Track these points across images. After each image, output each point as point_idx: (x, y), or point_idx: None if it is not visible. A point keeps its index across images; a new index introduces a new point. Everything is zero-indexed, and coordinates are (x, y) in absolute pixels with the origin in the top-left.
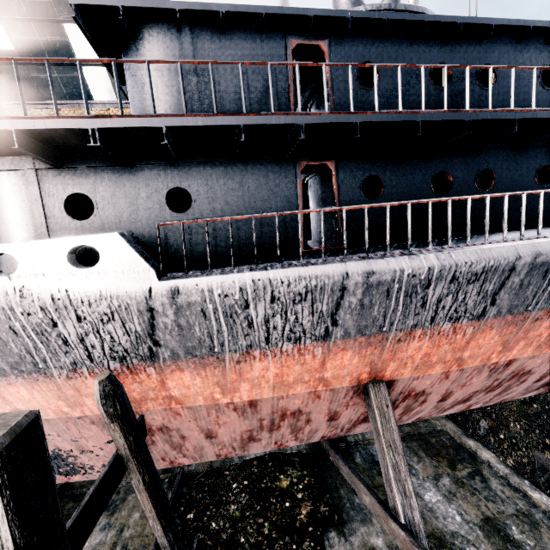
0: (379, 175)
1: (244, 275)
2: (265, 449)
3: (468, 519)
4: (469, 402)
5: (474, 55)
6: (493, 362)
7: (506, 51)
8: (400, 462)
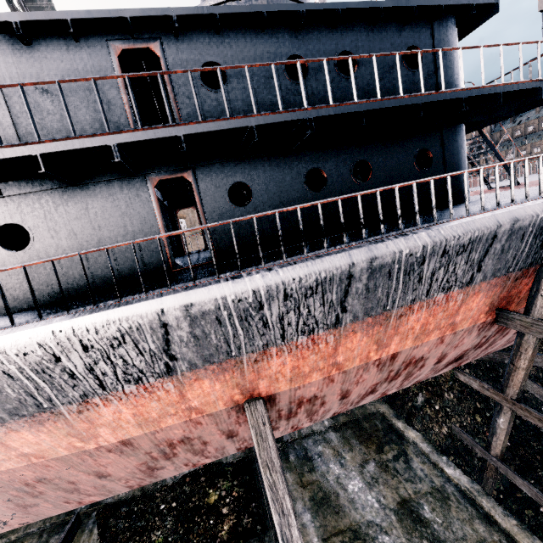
0: (245, 181)
1: (43, 328)
2: (180, 471)
3: (385, 505)
4: (378, 392)
5: (330, 43)
6: (375, 359)
7: (363, 35)
8: (278, 480)
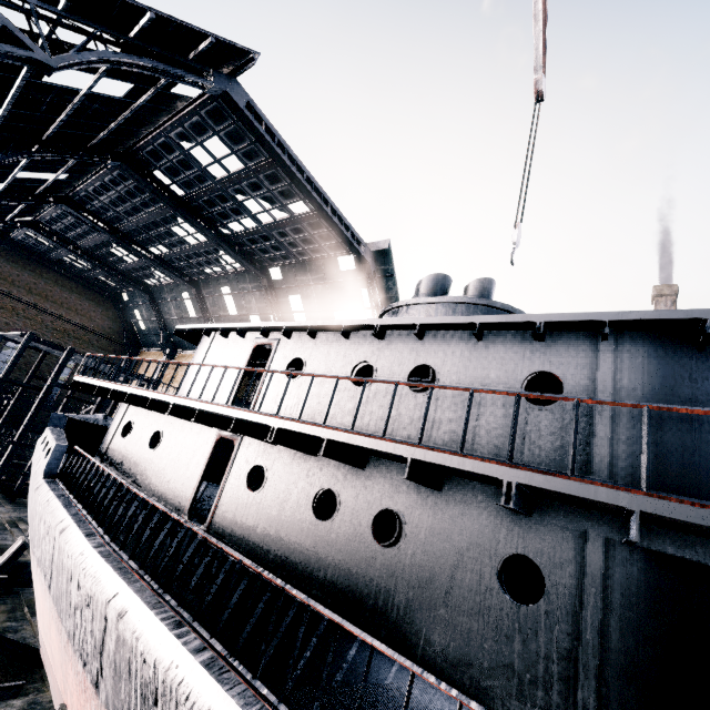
0: (265, 467)
1: (51, 494)
2: None
3: None
4: None
5: (410, 354)
6: None
7: (459, 349)
8: None
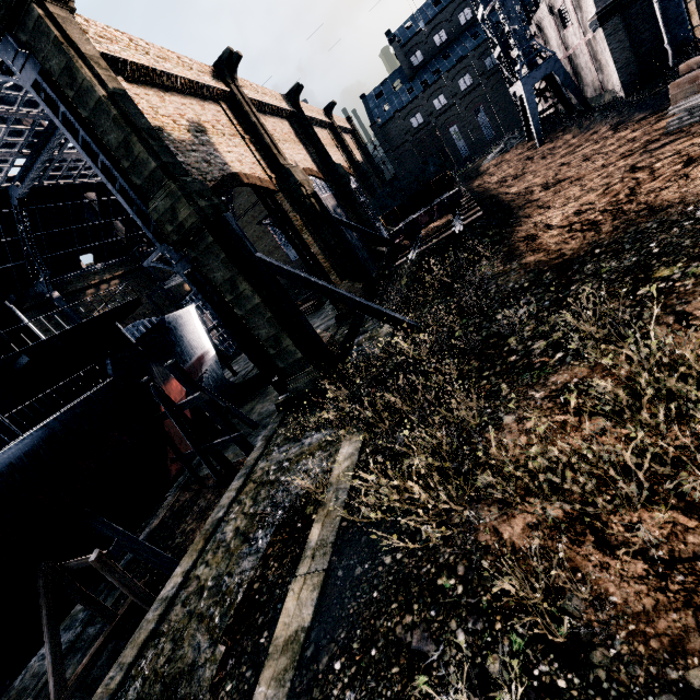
0: None
1: None
2: None
3: None
4: None
5: None
6: None
7: None
8: None
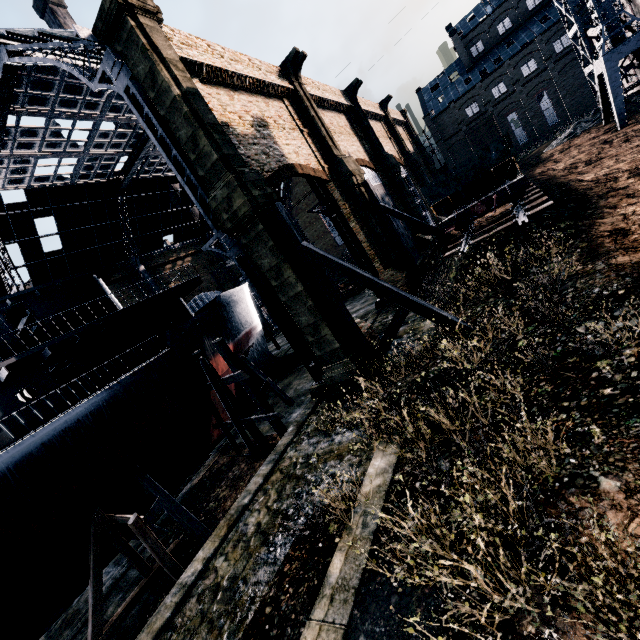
0: None
1: None
2: None
3: None
4: None
5: None
6: None
7: None
8: None
